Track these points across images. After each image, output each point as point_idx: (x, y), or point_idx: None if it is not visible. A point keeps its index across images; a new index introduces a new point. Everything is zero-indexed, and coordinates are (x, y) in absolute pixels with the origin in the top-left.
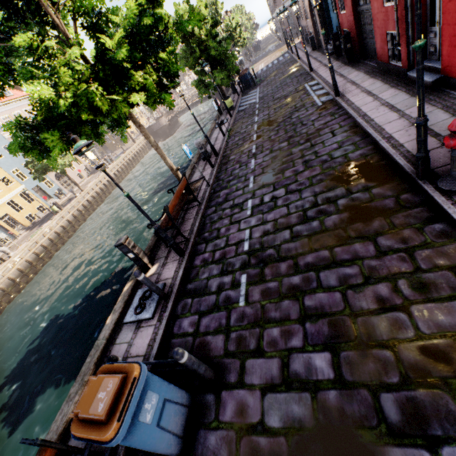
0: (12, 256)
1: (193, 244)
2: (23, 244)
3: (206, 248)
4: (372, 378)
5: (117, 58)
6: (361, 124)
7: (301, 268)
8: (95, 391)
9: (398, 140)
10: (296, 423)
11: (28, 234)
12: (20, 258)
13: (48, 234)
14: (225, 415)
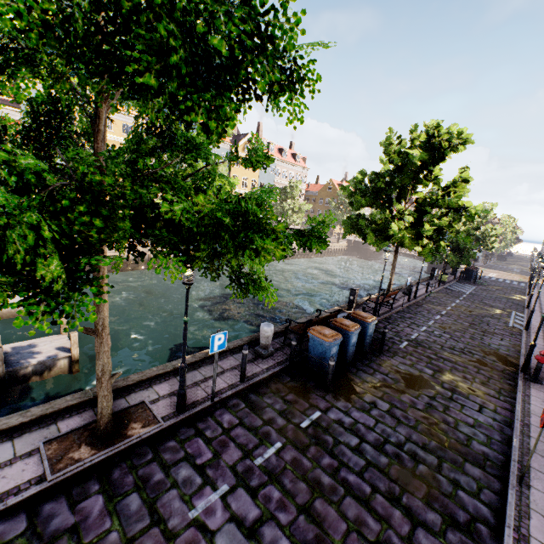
0: None
1: (380, 319)
2: None
3: (388, 324)
4: (445, 381)
5: (425, 233)
6: (521, 346)
7: (437, 356)
8: (361, 313)
9: (531, 361)
10: (409, 371)
11: None
12: None
13: None
14: (381, 358)
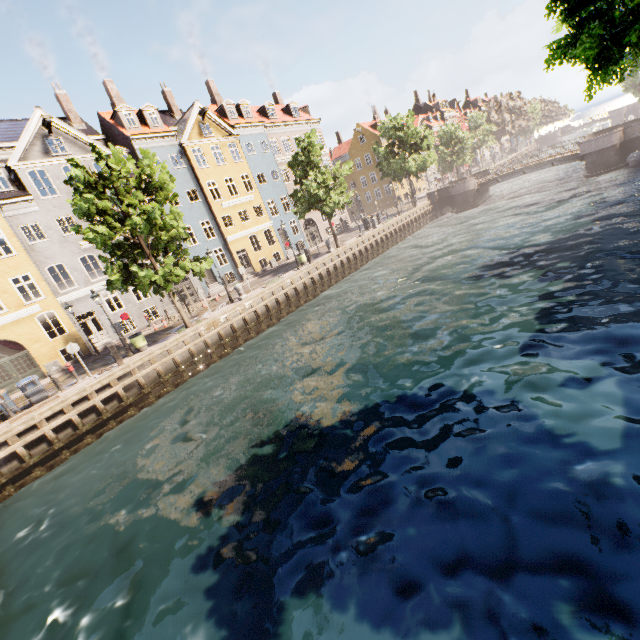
0: (243, 299)
1: None
2: (257, 290)
3: None
4: None
5: None
6: None
7: None
8: None
9: None
10: None
11: (258, 280)
12: (250, 305)
13: (288, 287)
14: None
